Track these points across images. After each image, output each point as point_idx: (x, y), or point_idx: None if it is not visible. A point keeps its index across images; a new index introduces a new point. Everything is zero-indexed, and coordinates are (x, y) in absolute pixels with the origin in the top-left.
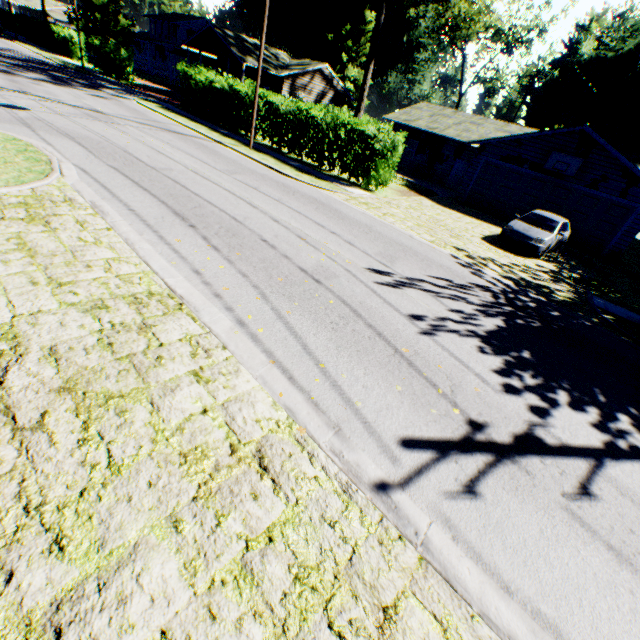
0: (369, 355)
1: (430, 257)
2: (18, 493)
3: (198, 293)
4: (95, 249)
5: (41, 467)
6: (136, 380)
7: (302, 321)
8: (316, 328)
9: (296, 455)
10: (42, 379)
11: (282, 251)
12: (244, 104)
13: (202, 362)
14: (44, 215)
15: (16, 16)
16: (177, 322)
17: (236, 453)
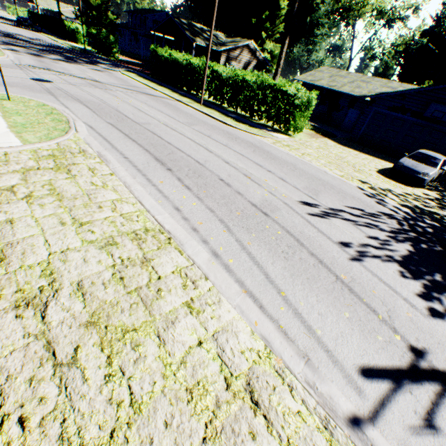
0: (317, 282)
1: (343, 189)
2: (60, 434)
3: (180, 228)
4: (103, 192)
5: (77, 405)
6: (144, 313)
7: (260, 251)
8: (272, 257)
9: (278, 388)
10: (73, 313)
11: (235, 188)
12: (196, 72)
13: (191, 293)
14: (66, 164)
15: (41, 16)
16: (168, 255)
17: (230, 387)
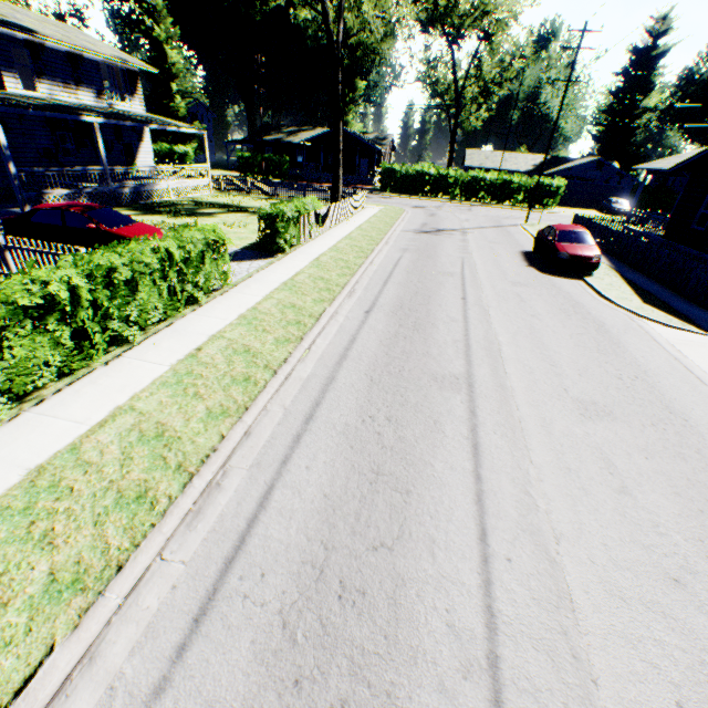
0: None
1: None
2: None
3: None
4: None
5: None
6: None
7: None
8: None
9: None
10: None
11: None
12: (453, 181)
13: None
14: None
15: None
16: None
17: None
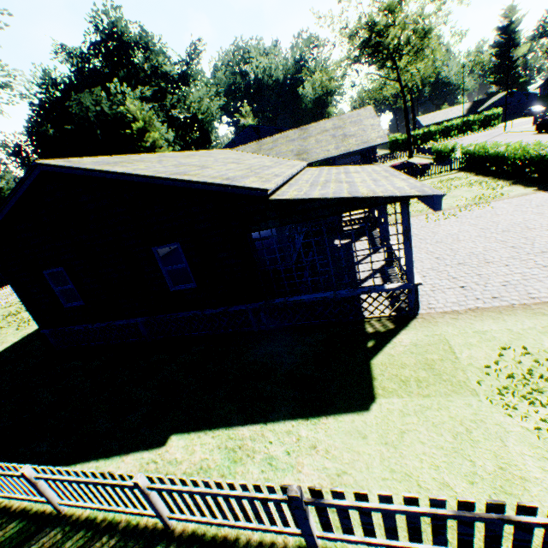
0: None
1: None
2: None
3: None
4: None
5: None
6: None
7: None
8: None
9: None
10: None
11: None
12: (433, 133)
13: None
14: None
15: None
16: None
17: None
